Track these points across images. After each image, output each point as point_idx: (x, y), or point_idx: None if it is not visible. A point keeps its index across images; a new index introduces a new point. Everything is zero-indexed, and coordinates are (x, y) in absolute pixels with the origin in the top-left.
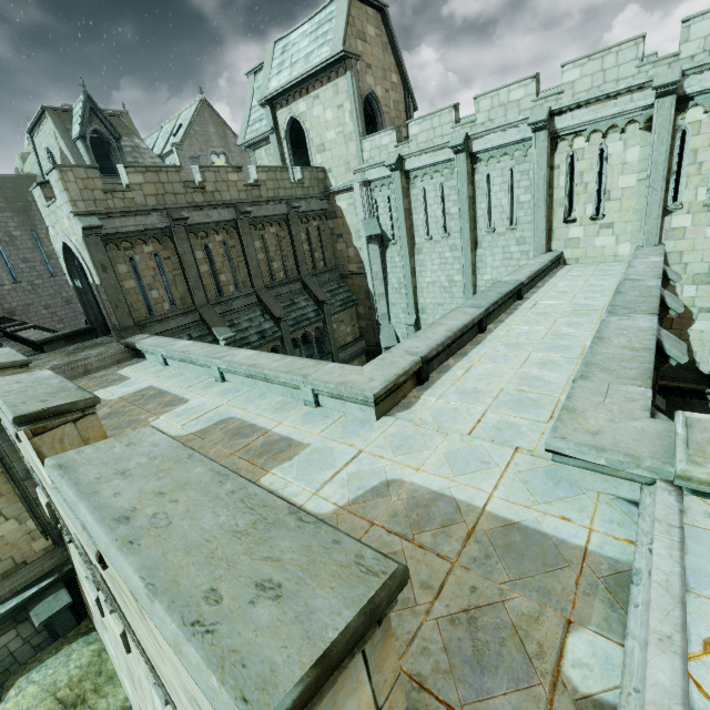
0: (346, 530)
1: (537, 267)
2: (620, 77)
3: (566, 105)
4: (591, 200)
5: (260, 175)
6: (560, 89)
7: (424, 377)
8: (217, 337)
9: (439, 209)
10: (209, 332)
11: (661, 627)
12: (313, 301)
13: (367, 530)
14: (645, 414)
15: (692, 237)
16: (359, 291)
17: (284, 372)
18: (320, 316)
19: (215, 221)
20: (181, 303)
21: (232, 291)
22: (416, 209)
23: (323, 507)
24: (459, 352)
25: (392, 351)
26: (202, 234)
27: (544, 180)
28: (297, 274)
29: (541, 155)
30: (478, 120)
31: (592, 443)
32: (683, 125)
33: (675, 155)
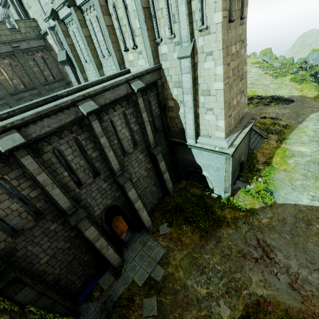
0: None
1: (86, 83)
2: None
3: None
4: (130, 36)
5: None
6: None
7: None
8: None
9: (82, 43)
10: None
11: None
12: None
13: None
14: None
15: (170, 59)
16: None
17: None
18: None
19: None
20: None
21: None
22: (75, 44)
23: None
24: None
25: None
26: None
27: (104, 24)
28: (34, 85)
29: (98, 7)
30: None
31: None
32: None
33: (150, 4)
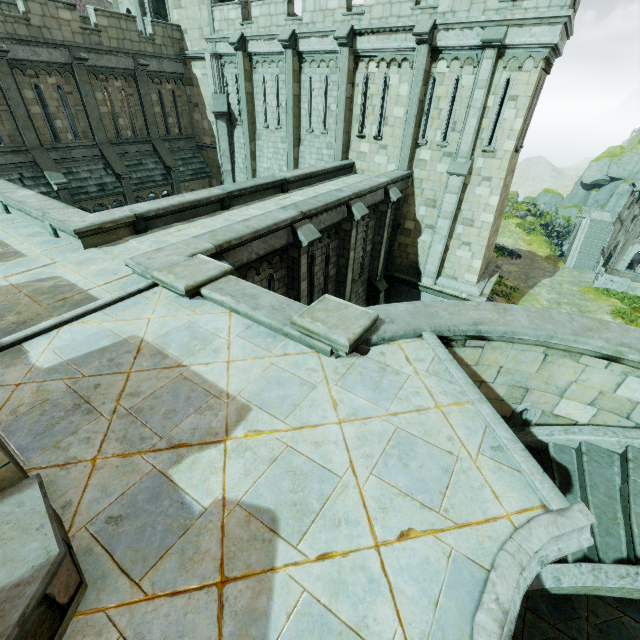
0: (3, 293)
1: (313, 170)
2: (401, 14)
3: (364, 28)
4: (376, 122)
5: (100, 20)
6: (363, 10)
7: (141, 229)
8: (50, 181)
9: (275, 100)
10: (43, 175)
11: (66, 315)
12: (163, 165)
13: (15, 294)
14: (188, 255)
15: (429, 170)
16: (213, 164)
17: (36, 209)
18: (167, 181)
19: (45, 61)
20: (10, 141)
21: (71, 139)
22: (257, 95)
23: (2, 284)
24: (192, 219)
25: (124, 207)
26: (30, 72)
27: (344, 94)
28: (148, 136)
29: (344, 71)
30: (305, 19)
31: (141, 262)
32: (435, 74)
33: (427, 98)
